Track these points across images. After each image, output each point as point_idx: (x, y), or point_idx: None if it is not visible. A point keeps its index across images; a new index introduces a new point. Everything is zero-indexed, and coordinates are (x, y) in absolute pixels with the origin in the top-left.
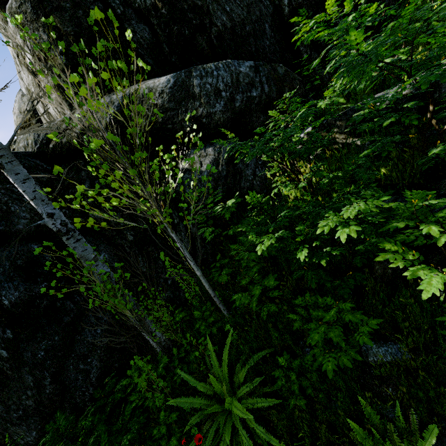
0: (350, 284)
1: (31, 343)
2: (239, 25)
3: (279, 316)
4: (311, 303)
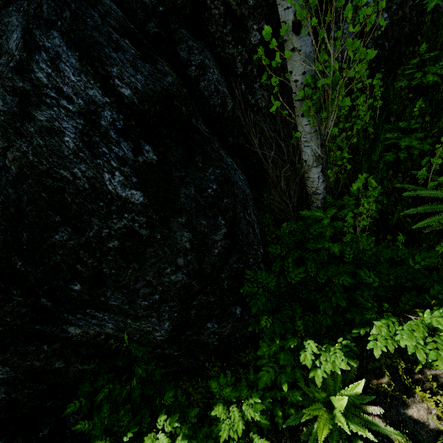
0: None
1: (191, 171)
2: None
3: None
4: None
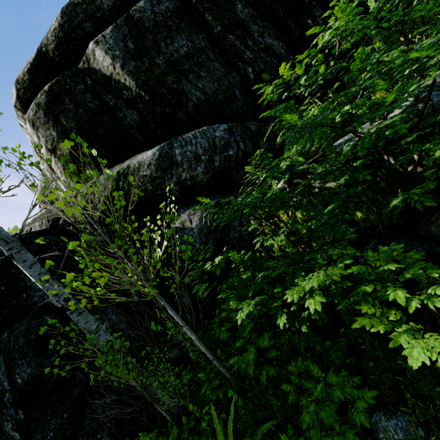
0: (342, 345)
1: (41, 423)
2: (212, 96)
3: (278, 381)
4: (304, 370)
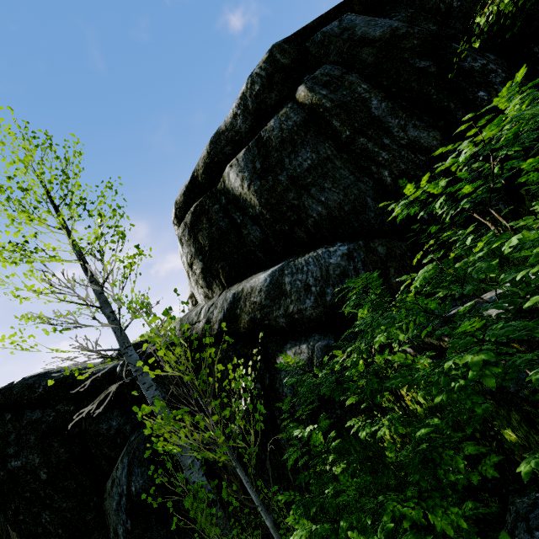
0: None
1: None
2: (336, 209)
3: None
4: None
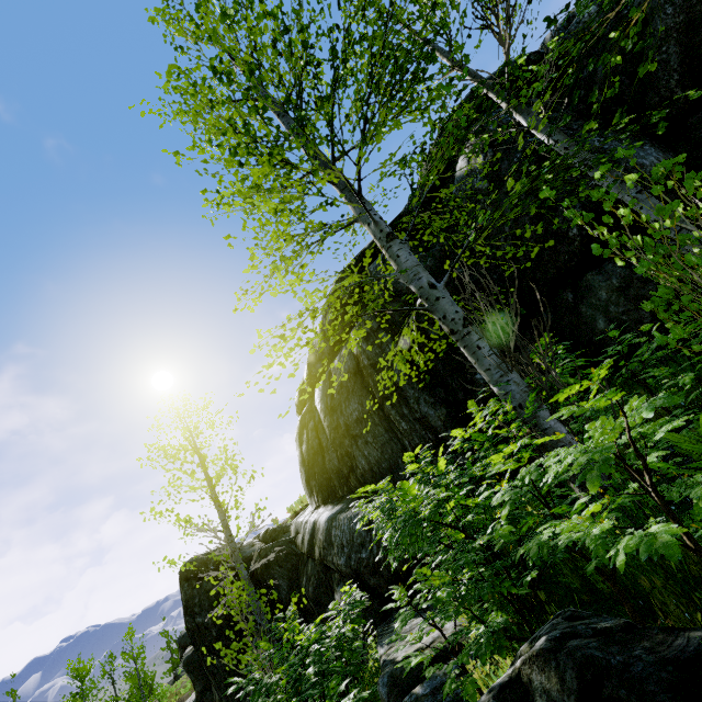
0: None
1: None
2: (375, 465)
3: None
4: None
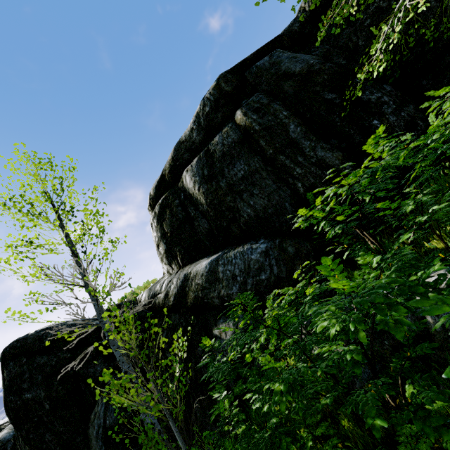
0: None
1: None
2: (261, 211)
3: None
4: None
